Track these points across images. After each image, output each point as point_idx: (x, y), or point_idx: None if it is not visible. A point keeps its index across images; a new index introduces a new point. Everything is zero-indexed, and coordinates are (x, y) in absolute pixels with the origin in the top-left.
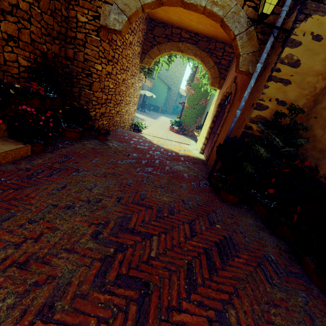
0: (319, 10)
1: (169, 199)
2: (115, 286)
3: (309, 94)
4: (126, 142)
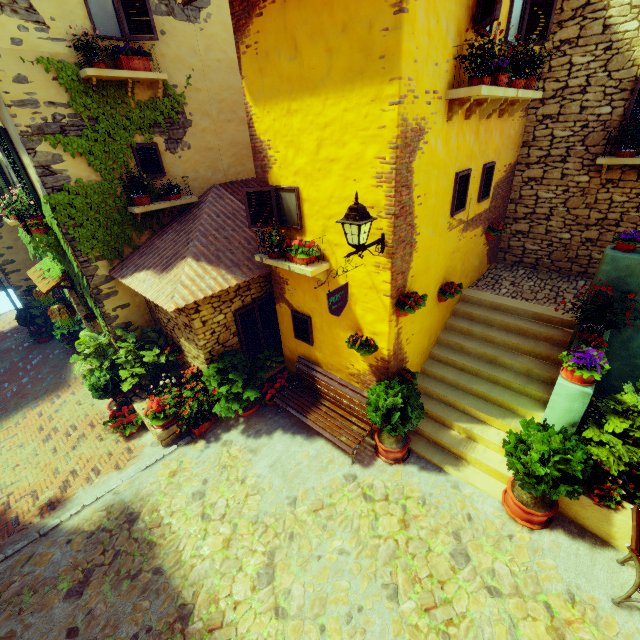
0: None
1: (6, 364)
2: None
3: None
4: None
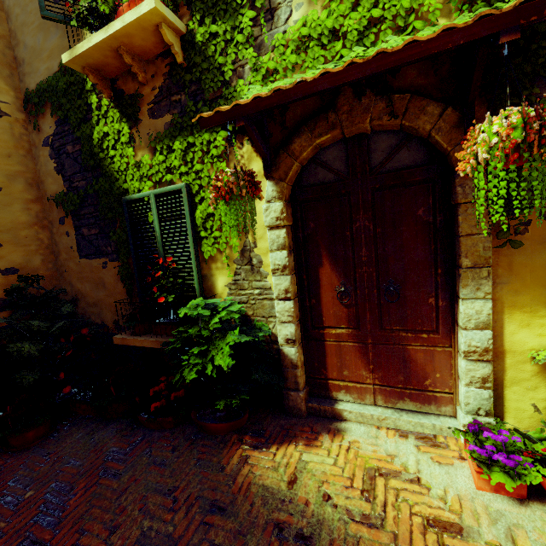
0: None
1: None
2: None
3: (40, 249)
4: None
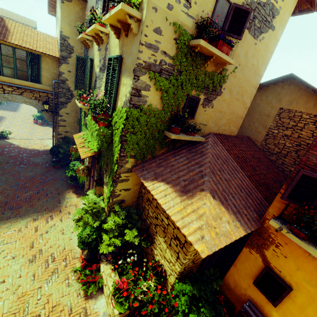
0: (64, 107)
1: (32, 174)
2: (20, 191)
3: (74, 128)
4: (2, 155)
